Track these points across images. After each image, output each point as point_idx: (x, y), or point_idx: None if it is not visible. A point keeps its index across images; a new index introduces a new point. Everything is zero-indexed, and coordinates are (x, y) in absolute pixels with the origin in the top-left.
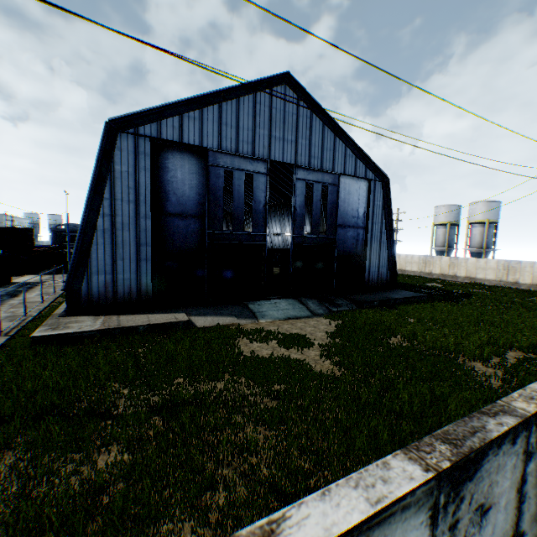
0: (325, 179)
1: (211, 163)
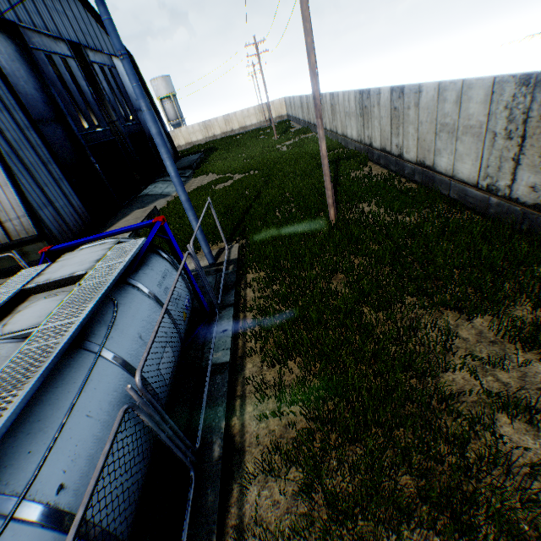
0: (107, 62)
1: (30, 45)
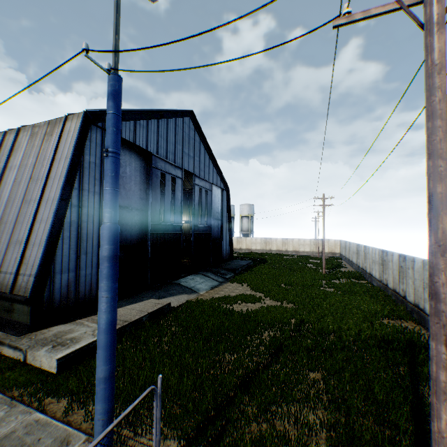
0: (207, 186)
1: (153, 165)
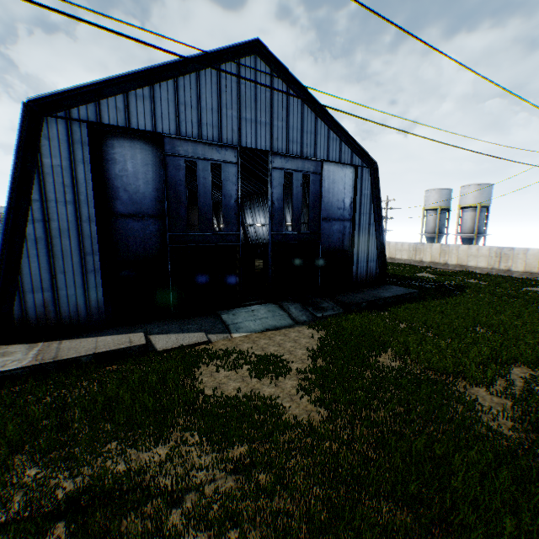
0: (306, 167)
1: (169, 152)
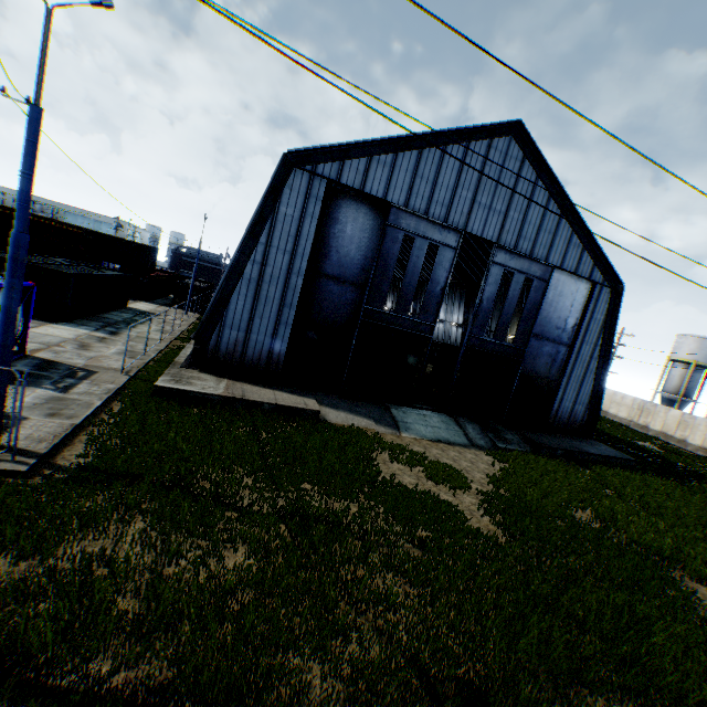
0: (532, 271)
1: (391, 222)
